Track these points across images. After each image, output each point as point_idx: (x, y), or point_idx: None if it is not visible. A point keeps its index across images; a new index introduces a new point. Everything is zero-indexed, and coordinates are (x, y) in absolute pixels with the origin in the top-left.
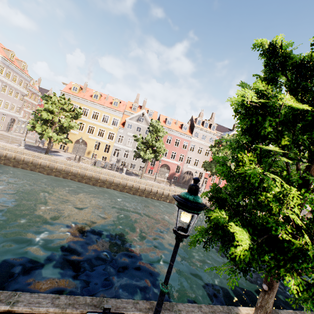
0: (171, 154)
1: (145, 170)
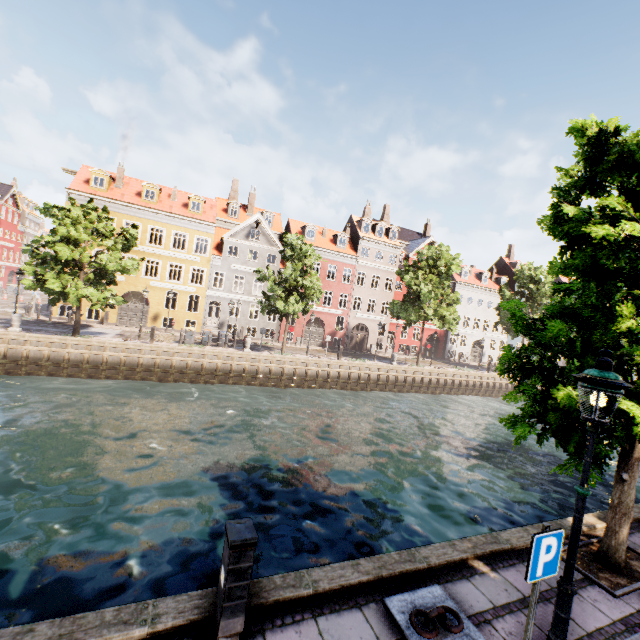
0: (323, 297)
1: (279, 336)
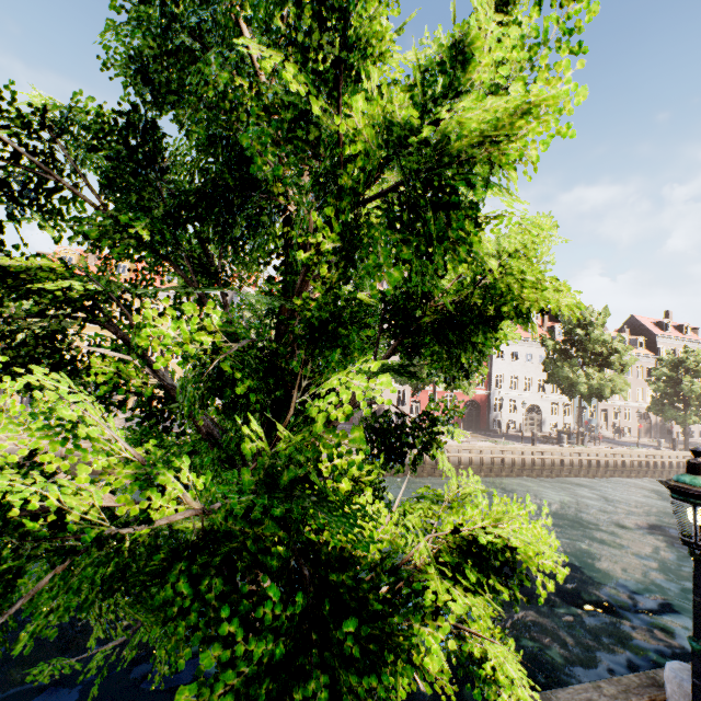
0: None
1: None
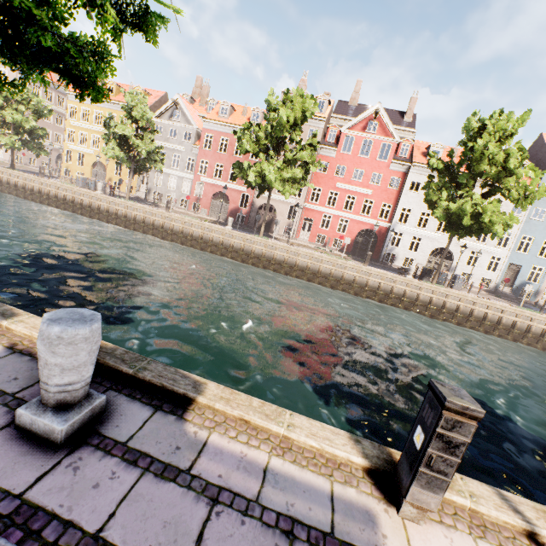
0: (230, 173)
1: (188, 206)
